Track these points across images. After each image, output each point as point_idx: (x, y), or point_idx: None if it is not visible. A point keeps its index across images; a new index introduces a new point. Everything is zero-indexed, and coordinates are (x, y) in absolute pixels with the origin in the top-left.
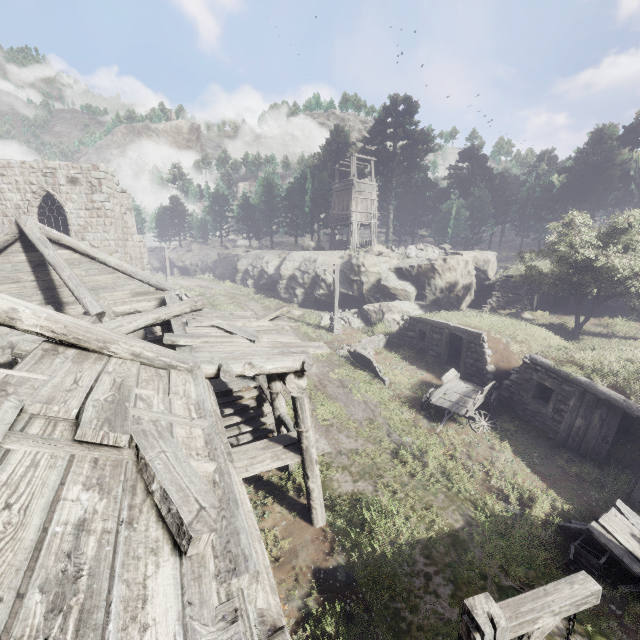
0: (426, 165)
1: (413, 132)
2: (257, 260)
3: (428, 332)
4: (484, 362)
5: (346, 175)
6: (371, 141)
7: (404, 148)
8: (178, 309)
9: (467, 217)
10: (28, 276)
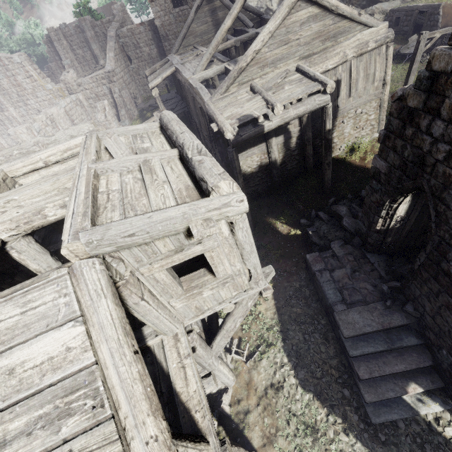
0: None
1: None
2: (261, 1)
3: (402, 17)
4: (437, 25)
5: None
6: None
7: None
8: None
9: None
10: (209, 19)
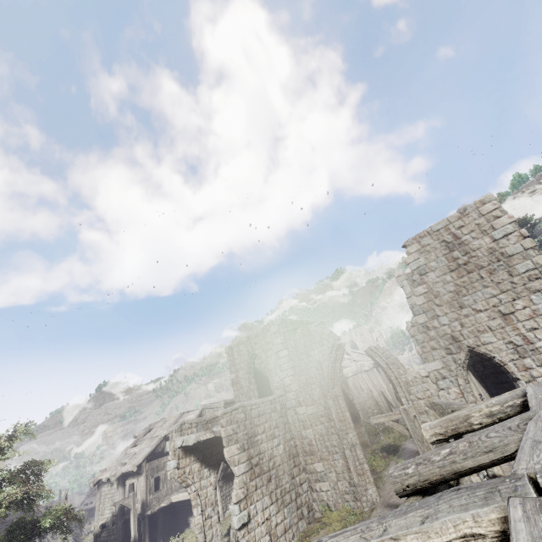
0: None
1: None
2: None
3: None
4: None
5: None
6: None
7: None
8: None
9: None
10: None
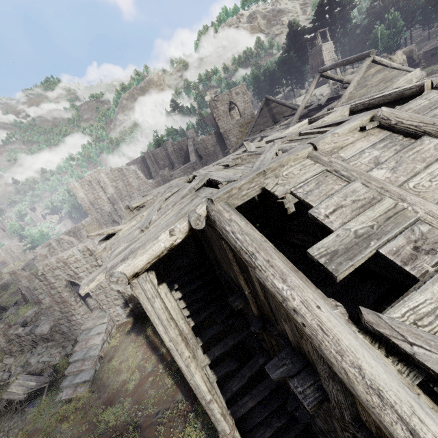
0: (350, 16)
1: (342, 1)
2: None
3: None
4: None
5: (304, 47)
6: (318, 19)
7: (339, 13)
8: (329, 95)
9: (387, 34)
10: (268, 114)
